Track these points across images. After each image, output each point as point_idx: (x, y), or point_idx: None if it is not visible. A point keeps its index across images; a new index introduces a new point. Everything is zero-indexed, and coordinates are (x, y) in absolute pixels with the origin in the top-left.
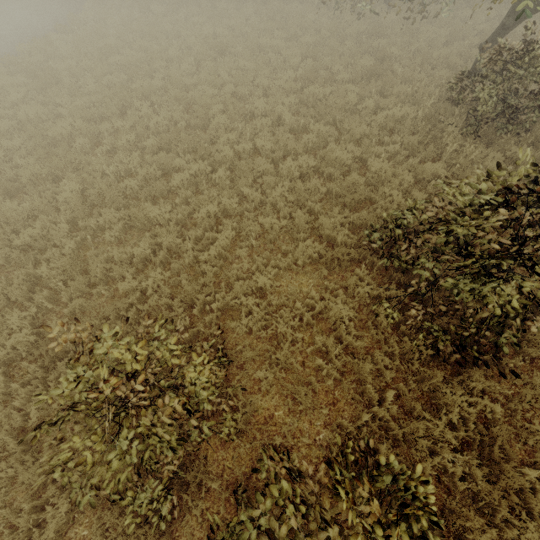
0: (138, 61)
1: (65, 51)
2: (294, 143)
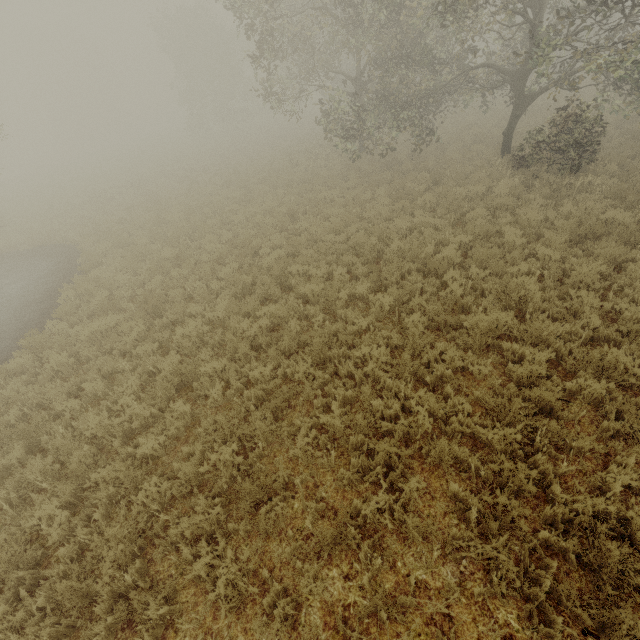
0: (226, 250)
1: (120, 279)
2: (490, 225)
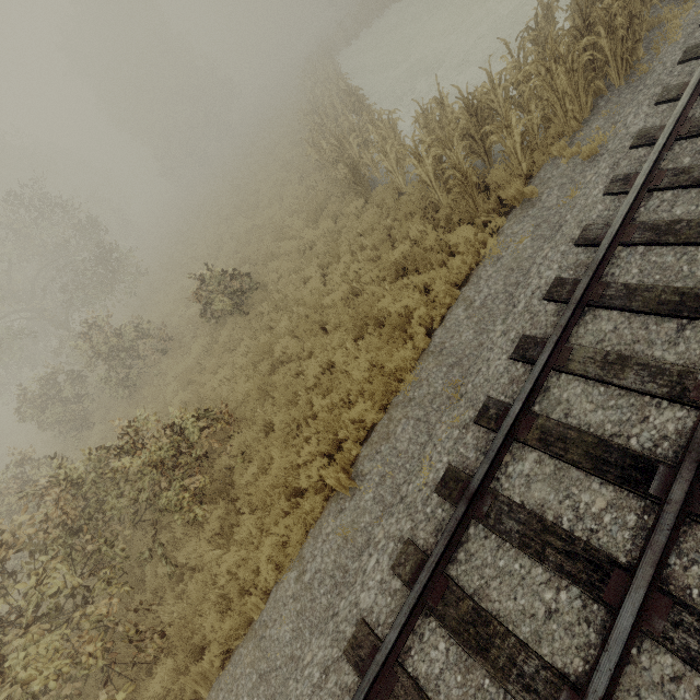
0: None
1: None
2: None
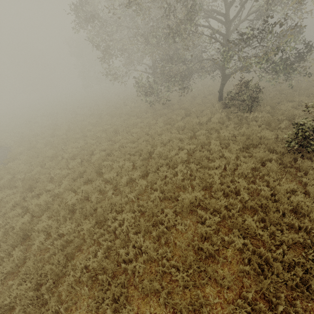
0: (78, 151)
1: (21, 168)
2: (204, 139)
